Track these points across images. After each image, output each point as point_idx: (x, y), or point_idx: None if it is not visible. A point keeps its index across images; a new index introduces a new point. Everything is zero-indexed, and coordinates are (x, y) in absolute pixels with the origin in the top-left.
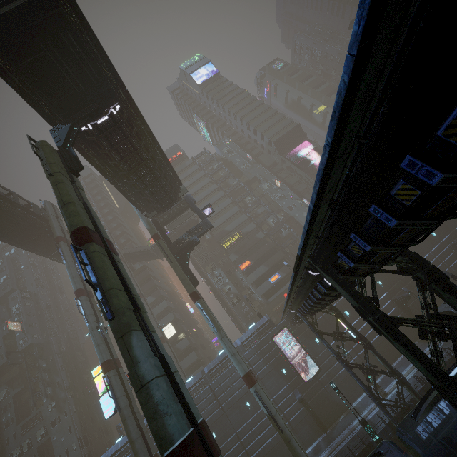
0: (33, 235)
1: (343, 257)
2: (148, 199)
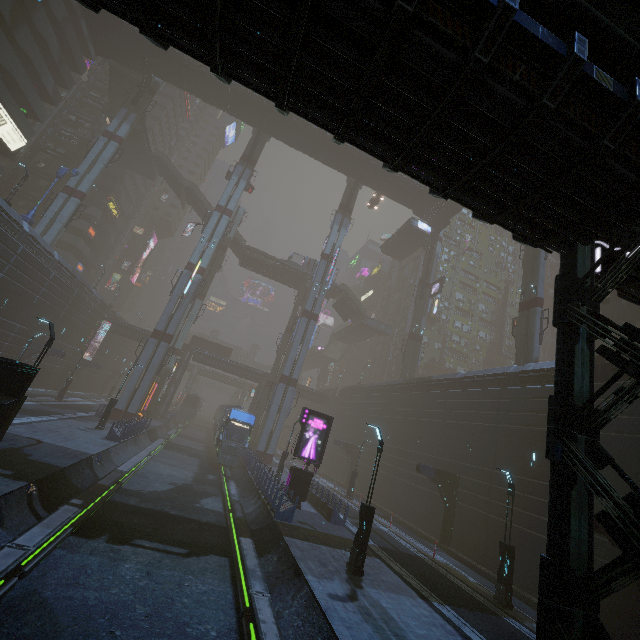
0: (265, 122)
1: None
2: (257, 267)
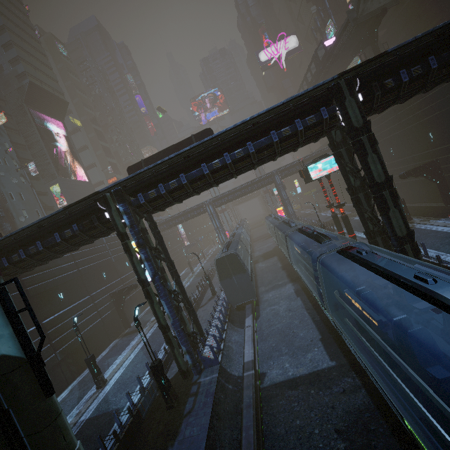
0: None
1: (404, 74)
2: None
